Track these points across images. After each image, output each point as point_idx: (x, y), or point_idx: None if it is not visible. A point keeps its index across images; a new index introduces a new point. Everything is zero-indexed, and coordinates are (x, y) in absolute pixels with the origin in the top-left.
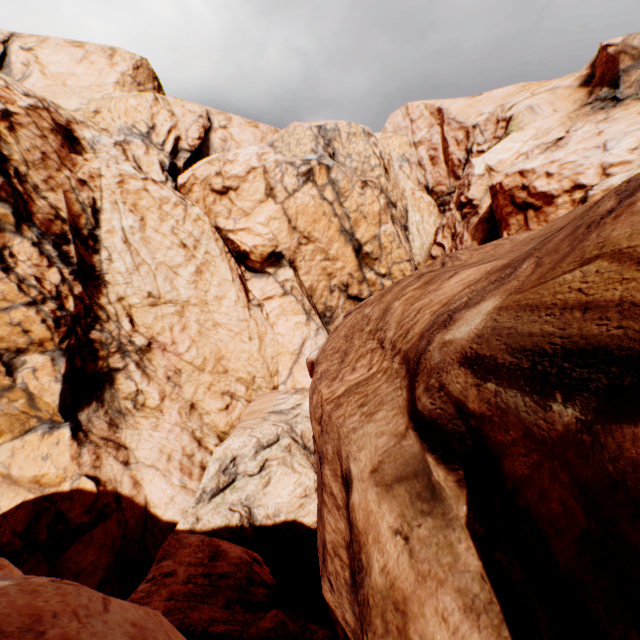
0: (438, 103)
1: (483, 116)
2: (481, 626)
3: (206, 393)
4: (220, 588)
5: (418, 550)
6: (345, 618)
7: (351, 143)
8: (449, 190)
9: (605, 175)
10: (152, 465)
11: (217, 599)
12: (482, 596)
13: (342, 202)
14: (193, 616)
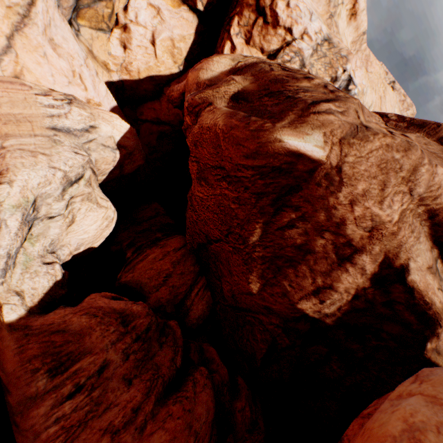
0: None
1: None
2: None
3: None
4: (151, 339)
5: None
6: (319, 311)
7: None
8: None
9: (302, 37)
10: None
11: (154, 347)
12: None
13: None
14: (165, 372)
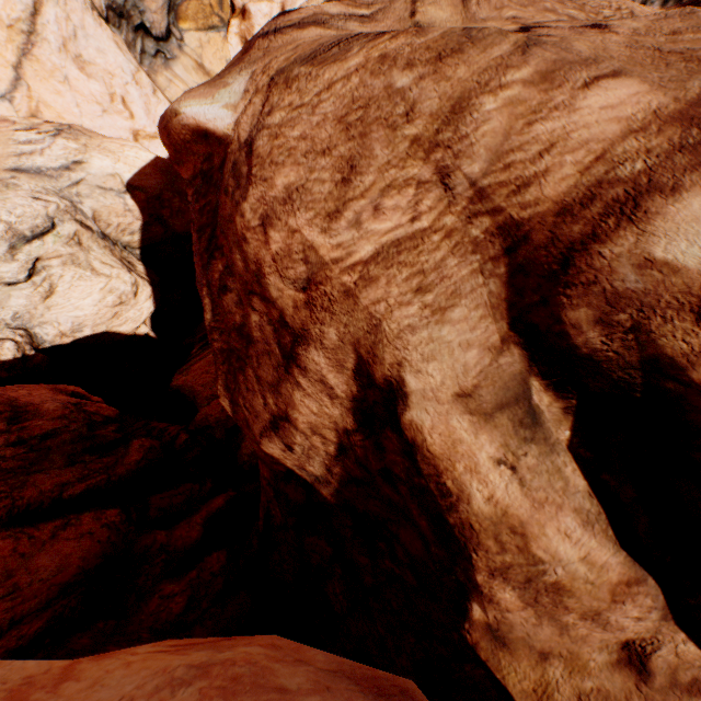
0: None
1: None
2: (595, 533)
3: None
4: (51, 450)
5: (530, 480)
6: (303, 468)
7: None
8: None
9: None
10: None
11: (53, 462)
12: (593, 511)
13: None
14: (29, 495)
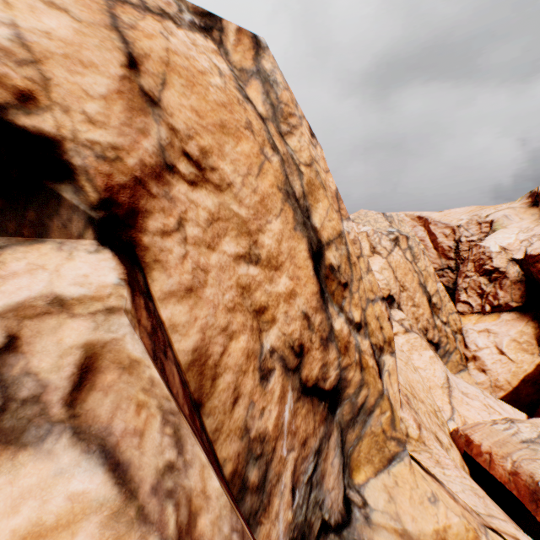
0: (417, 213)
1: (463, 220)
2: None
3: (432, 424)
4: None
5: None
6: None
7: (401, 226)
8: (441, 267)
9: None
10: (489, 514)
11: None
12: None
13: (416, 262)
14: None
